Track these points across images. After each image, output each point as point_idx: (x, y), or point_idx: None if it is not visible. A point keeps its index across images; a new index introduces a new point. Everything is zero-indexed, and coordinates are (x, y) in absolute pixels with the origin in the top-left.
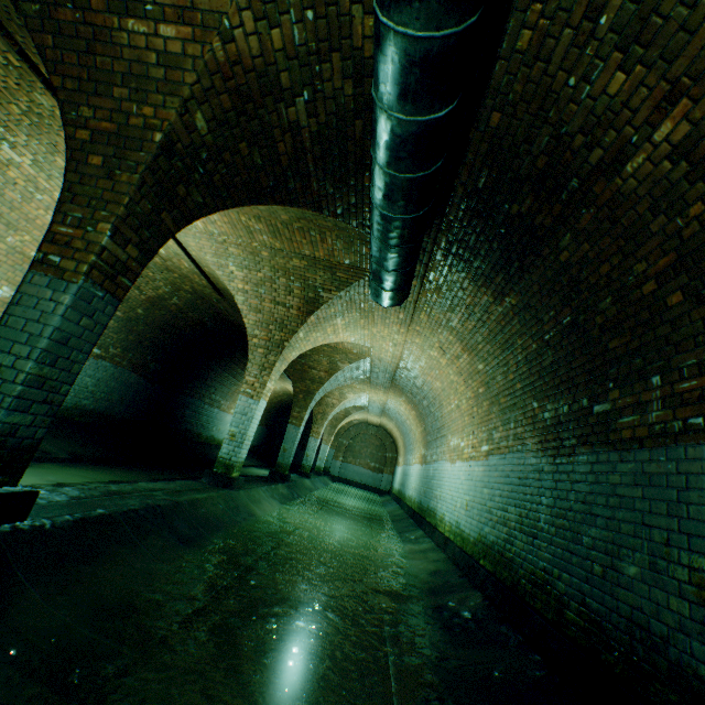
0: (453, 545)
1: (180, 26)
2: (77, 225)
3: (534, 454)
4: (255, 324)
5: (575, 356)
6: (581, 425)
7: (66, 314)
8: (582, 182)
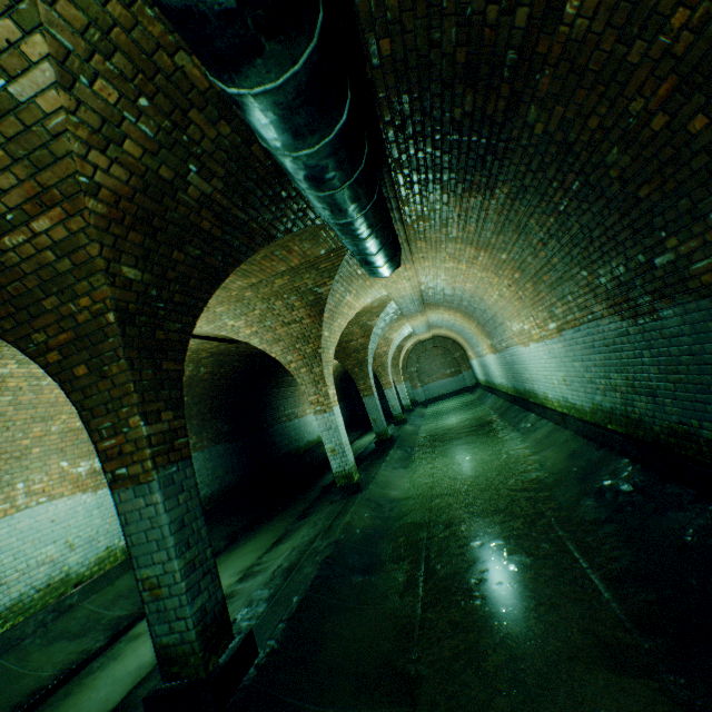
0: (572, 420)
1: (48, 213)
2: (114, 433)
3: (610, 321)
4: (282, 353)
5: (604, 216)
6: (648, 282)
7: (167, 507)
8: (519, 50)
